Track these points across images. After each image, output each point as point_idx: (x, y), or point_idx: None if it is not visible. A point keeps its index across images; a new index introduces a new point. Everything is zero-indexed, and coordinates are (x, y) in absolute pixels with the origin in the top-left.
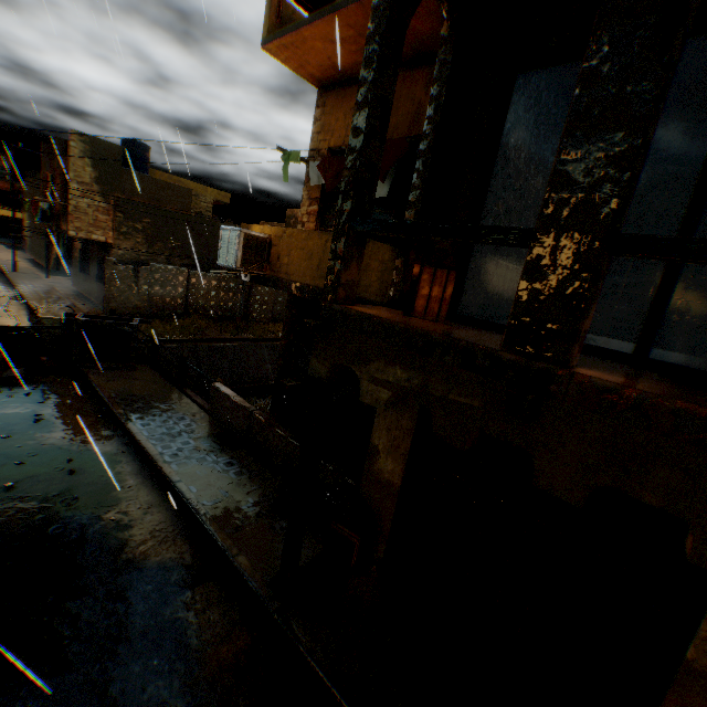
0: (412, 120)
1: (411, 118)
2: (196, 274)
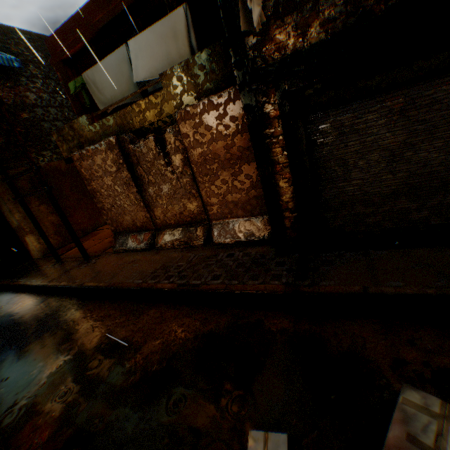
0: None
1: None
2: None
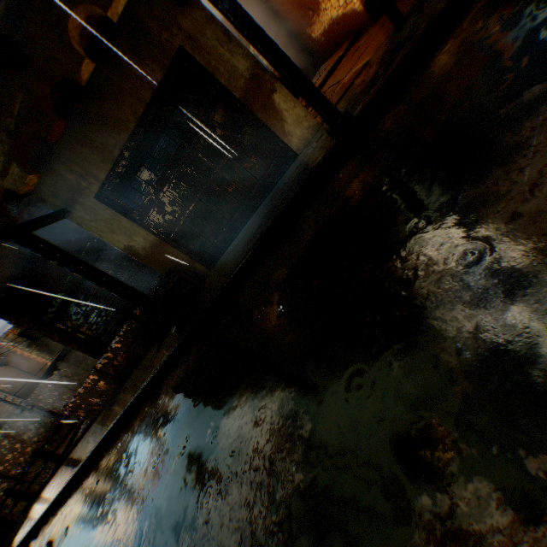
0: None
1: None
2: None
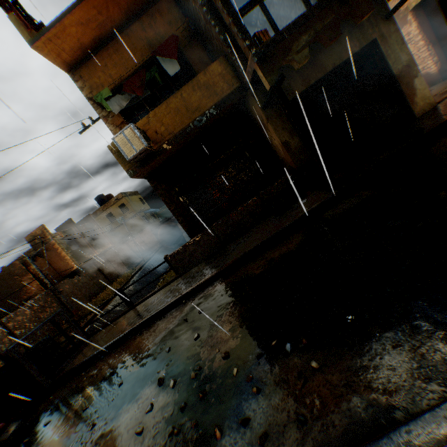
0: (149, 47)
1: (147, 47)
2: (9, 319)
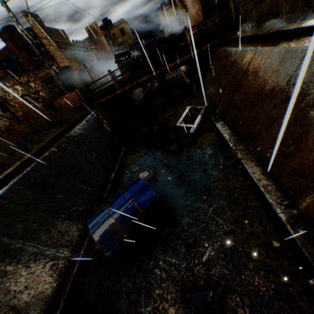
0: None
1: None
2: (98, 63)
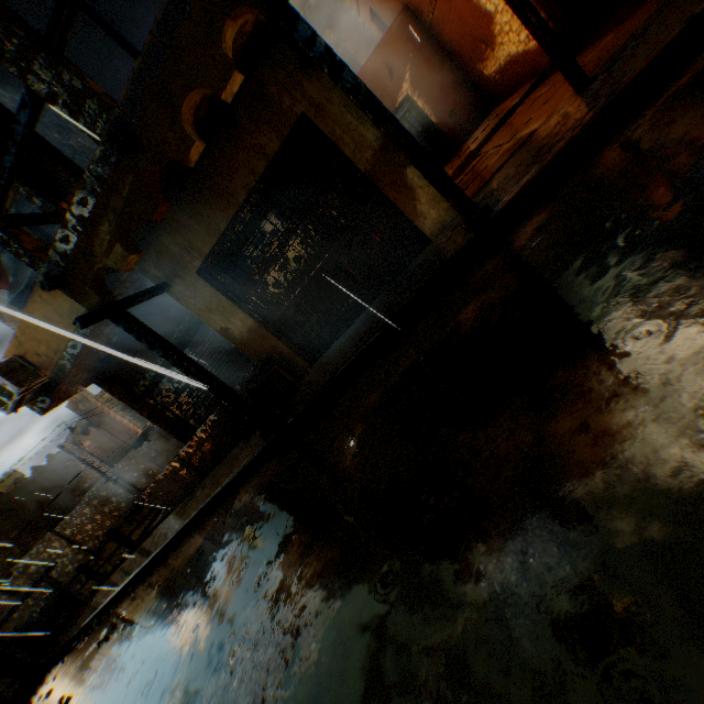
0: None
1: None
2: (64, 526)
